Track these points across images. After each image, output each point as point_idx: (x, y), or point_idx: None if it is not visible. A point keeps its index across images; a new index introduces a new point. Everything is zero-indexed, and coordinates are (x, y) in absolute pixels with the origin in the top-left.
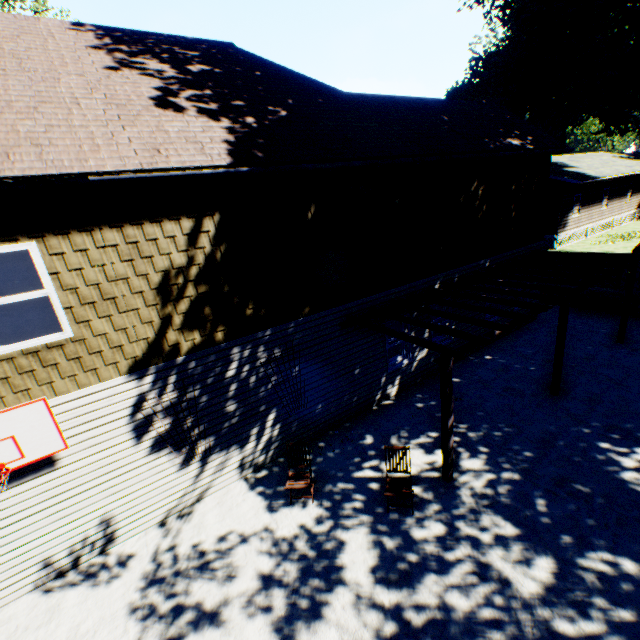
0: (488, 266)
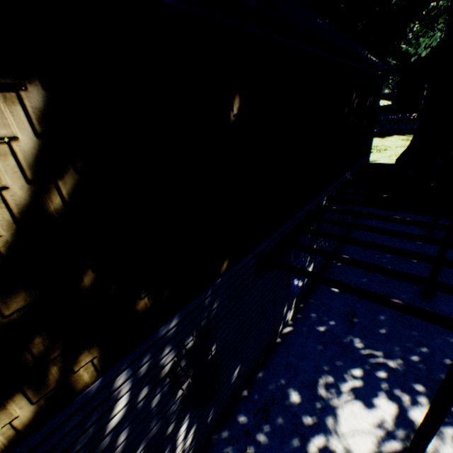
0: (348, 178)
